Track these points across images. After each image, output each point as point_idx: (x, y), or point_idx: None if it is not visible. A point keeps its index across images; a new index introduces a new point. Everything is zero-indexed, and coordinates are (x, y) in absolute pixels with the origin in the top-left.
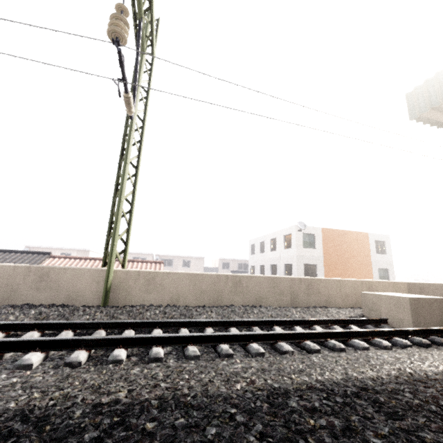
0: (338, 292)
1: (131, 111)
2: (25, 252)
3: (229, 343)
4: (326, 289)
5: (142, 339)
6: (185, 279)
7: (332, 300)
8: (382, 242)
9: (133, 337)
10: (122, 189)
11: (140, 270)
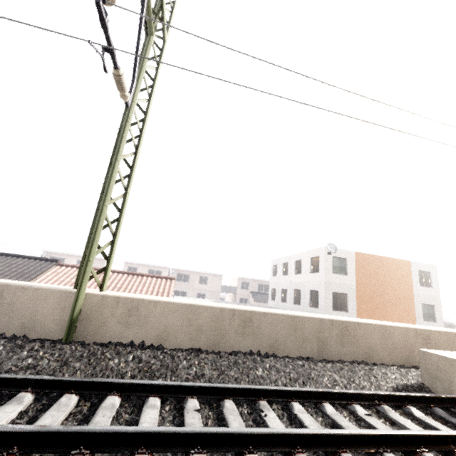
0: (382, 342)
1: (126, 96)
2: (33, 258)
3: (211, 450)
4: (366, 337)
5: (59, 434)
6: (177, 311)
7: (374, 352)
8: (427, 273)
9: (43, 431)
10: (108, 191)
11: (121, 296)
